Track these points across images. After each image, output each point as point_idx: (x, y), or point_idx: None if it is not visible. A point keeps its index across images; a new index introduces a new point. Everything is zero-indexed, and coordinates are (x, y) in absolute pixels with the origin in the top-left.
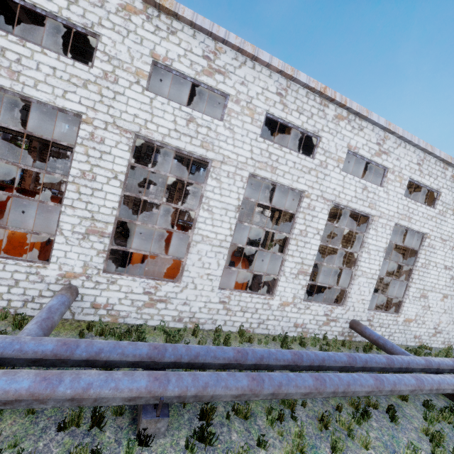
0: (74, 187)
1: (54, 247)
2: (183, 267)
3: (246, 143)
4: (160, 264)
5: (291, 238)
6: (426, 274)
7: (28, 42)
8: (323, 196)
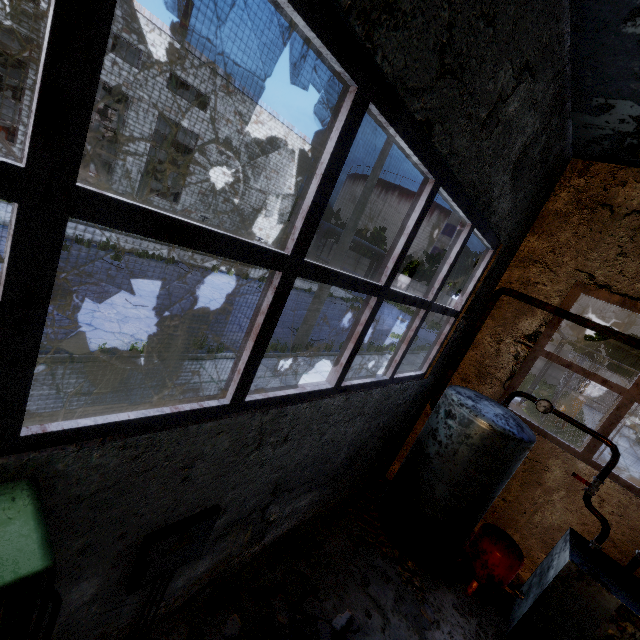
0: None
1: None
2: None
3: None
4: None
5: (26, 88)
6: (203, 174)
7: None
8: None
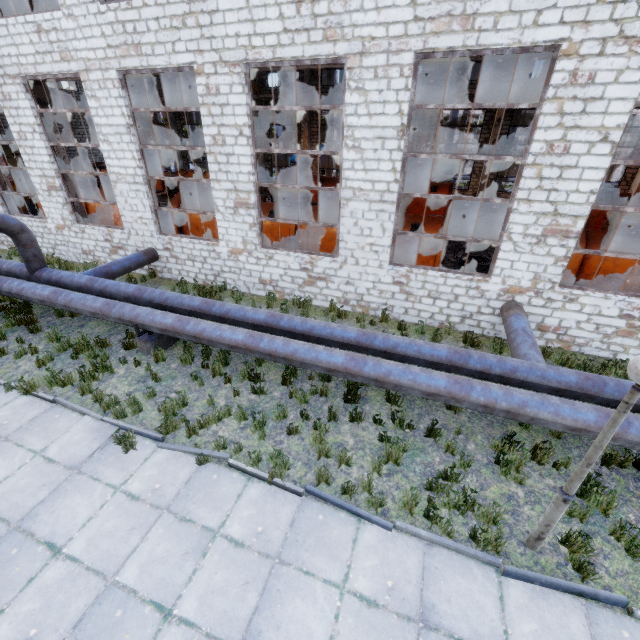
0: (534, 171)
1: (499, 257)
2: None
3: None
4: (611, 268)
5: None
6: None
7: None
8: None
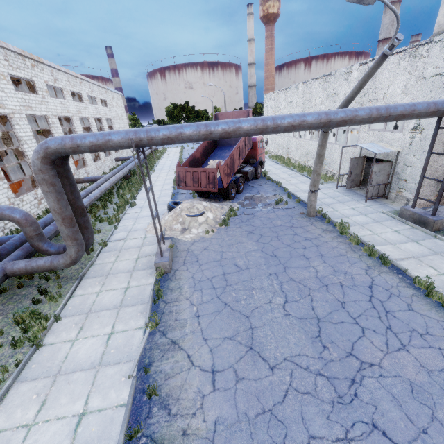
0: None
1: None
2: (85, 160)
3: (73, 105)
4: None
5: None
6: None
7: (26, 93)
8: (92, 116)
